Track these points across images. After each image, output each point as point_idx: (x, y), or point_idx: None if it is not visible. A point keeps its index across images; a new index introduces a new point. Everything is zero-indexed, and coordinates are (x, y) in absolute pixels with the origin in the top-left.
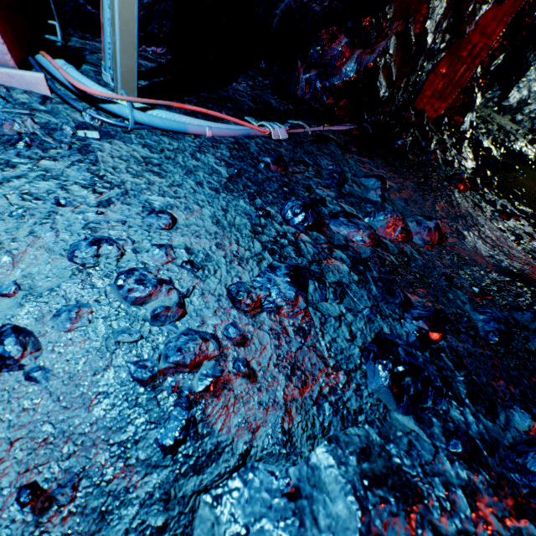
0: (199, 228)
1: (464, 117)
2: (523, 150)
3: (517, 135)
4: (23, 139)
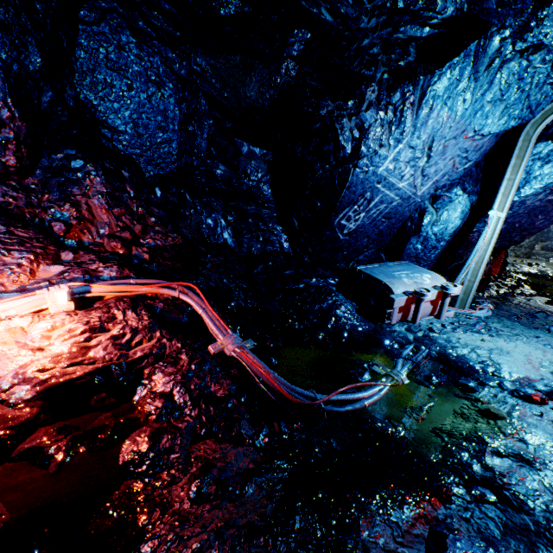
0: (549, 338)
1: (505, 270)
2: (530, 271)
3: (518, 263)
4: (488, 328)
